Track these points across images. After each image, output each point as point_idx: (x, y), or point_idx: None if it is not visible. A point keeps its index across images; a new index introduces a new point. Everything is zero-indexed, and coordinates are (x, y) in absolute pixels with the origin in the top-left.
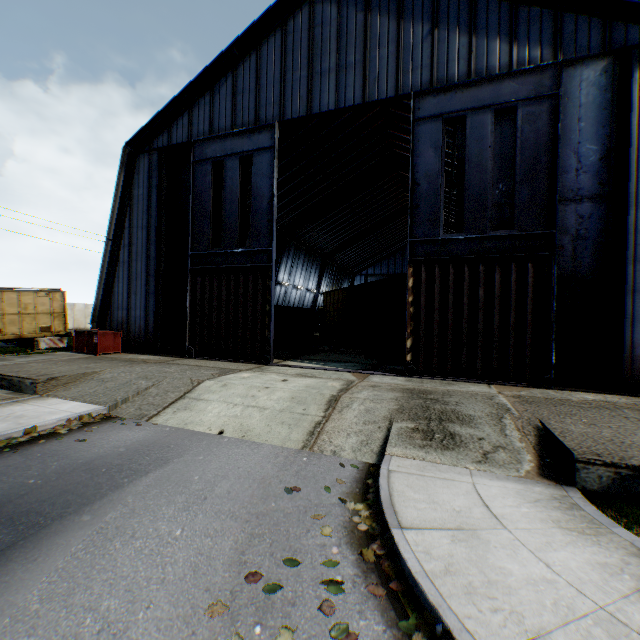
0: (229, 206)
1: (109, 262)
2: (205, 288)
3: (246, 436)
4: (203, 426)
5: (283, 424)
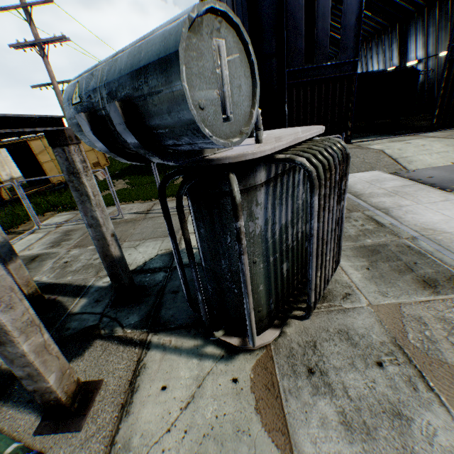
0: (321, 24)
1: None
2: (300, 98)
3: None
4: (438, 164)
5: None
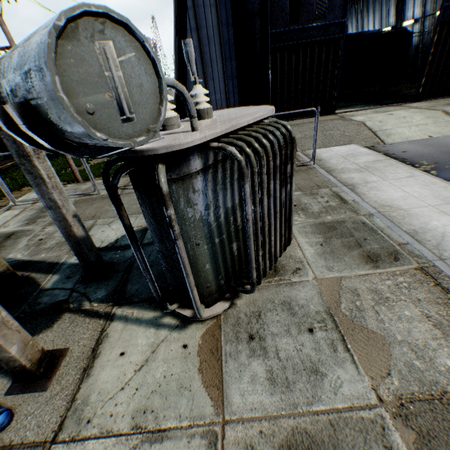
0: None
1: (177, 51)
2: (285, 64)
3: (442, 134)
4: (415, 137)
5: (446, 127)
